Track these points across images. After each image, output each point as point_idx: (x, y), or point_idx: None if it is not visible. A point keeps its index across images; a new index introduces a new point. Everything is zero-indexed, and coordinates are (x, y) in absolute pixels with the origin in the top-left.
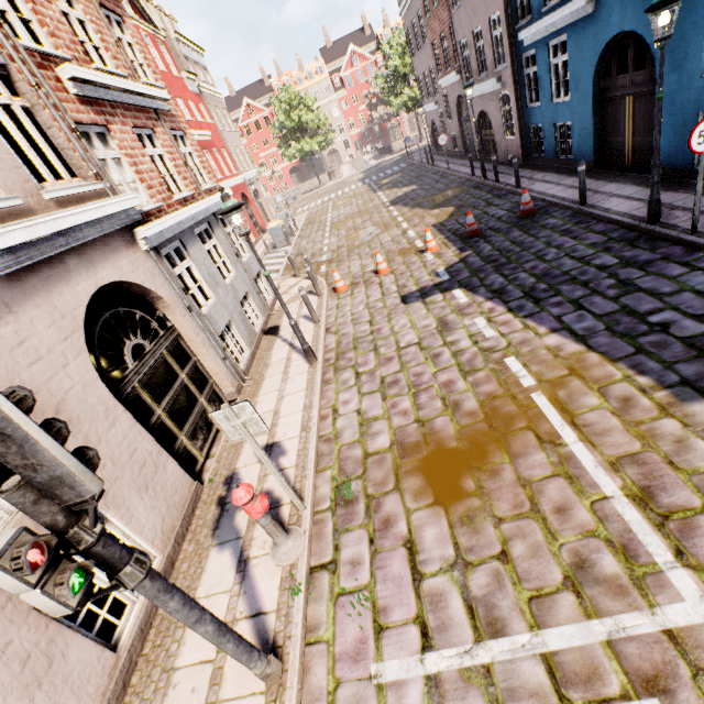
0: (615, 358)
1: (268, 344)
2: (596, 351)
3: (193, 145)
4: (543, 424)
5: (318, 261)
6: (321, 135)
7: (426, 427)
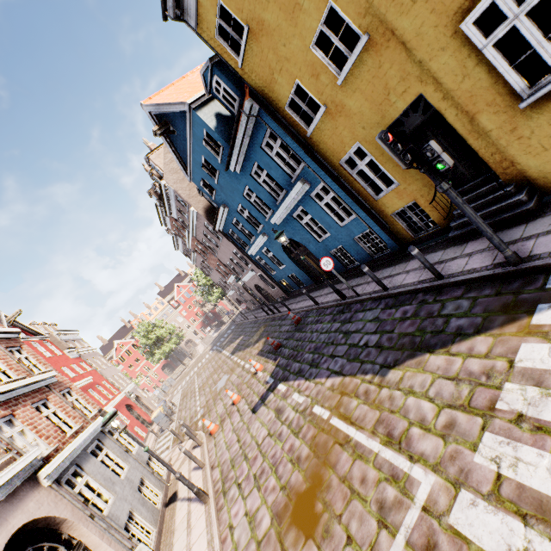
0: (355, 373)
1: (171, 512)
2: (347, 375)
3: (77, 393)
4: (340, 434)
5: (195, 420)
6: (174, 337)
7: (287, 488)
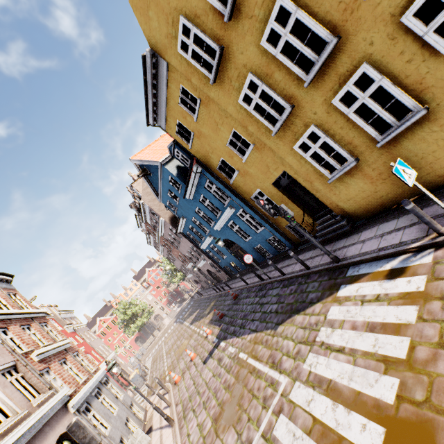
0: (262, 329)
1: None
2: (259, 331)
3: (83, 355)
4: (251, 366)
5: (164, 376)
6: (146, 312)
7: (221, 403)
